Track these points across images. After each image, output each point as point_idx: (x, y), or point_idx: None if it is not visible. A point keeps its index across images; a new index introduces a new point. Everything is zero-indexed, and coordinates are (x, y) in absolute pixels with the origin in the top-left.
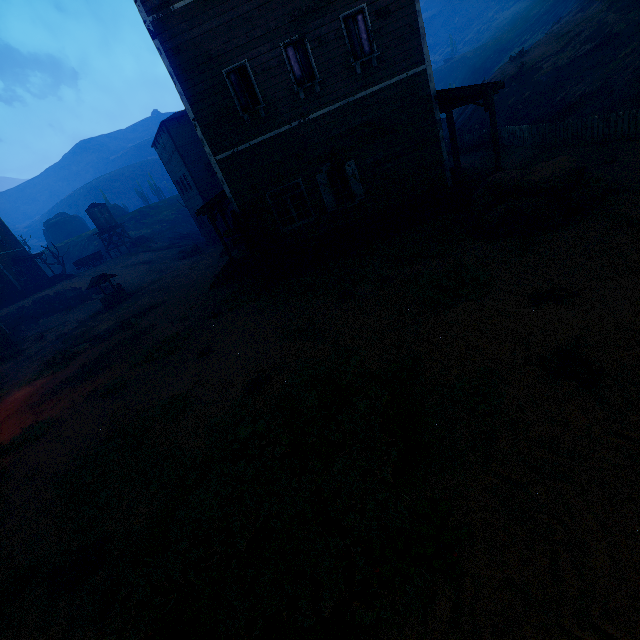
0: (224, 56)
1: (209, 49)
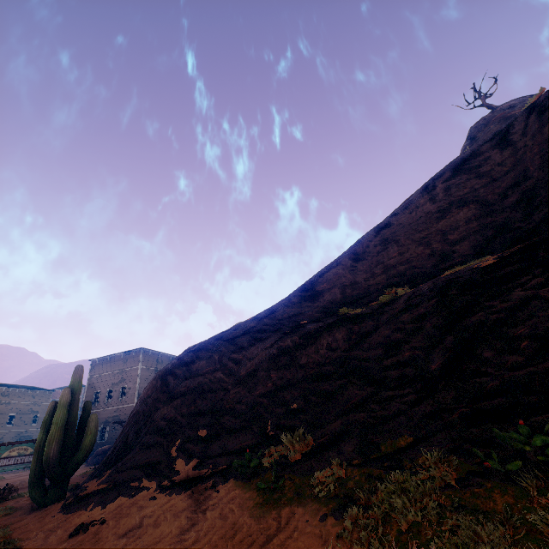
0: (97, 388)
1: (95, 386)
